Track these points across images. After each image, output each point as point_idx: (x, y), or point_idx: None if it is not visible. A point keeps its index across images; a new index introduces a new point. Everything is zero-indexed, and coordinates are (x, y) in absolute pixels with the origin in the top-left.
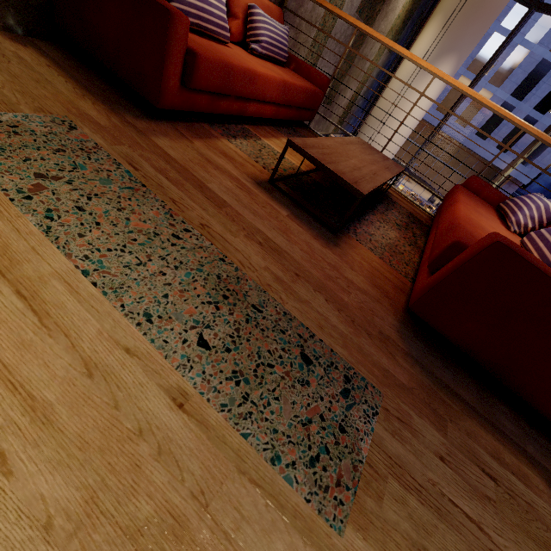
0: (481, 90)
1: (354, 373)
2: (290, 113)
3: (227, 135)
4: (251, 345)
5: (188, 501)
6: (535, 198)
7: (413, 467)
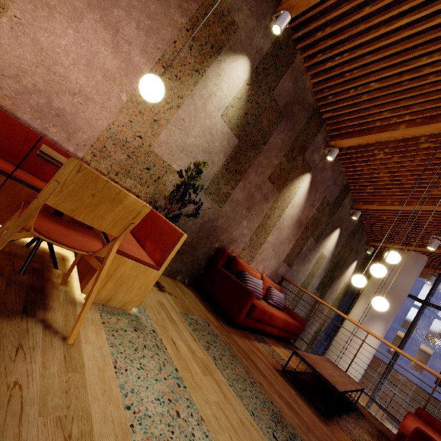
0: (421, 344)
1: None
2: (285, 334)
3: (256, 339)
4: None
5: None
6: None
7: None
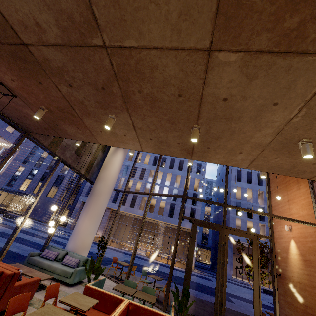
0: (162, 203)
1: None
2: None
3: None
4: None
5: None
6: None
7: None
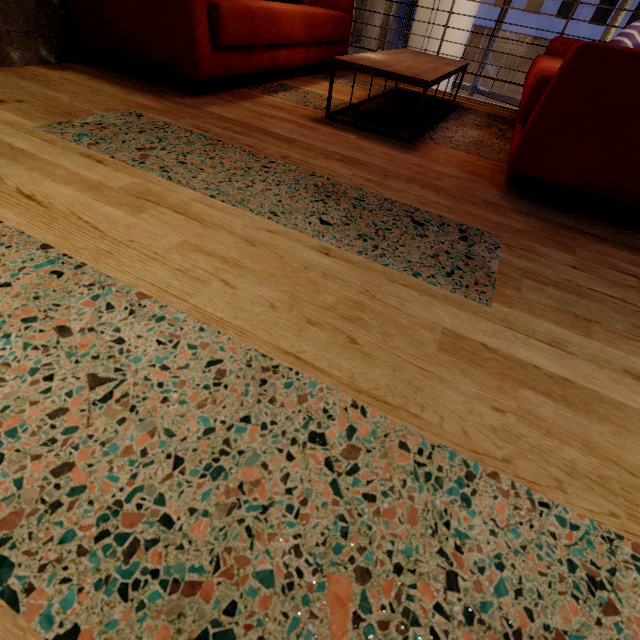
0: None
1: (467, 227)
2: (321, 52)
3: (268, 92)
4: (365, 220)
5: (359, 295)
6: (636, 23)
7: (545, 273)
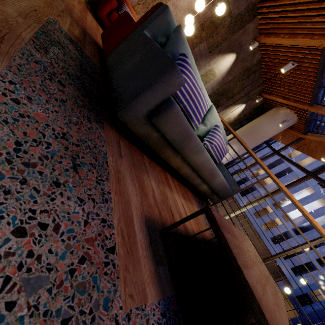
0: (278, 219)
1: None
2: None
3: None
4: None
5: None
6: None
7: None
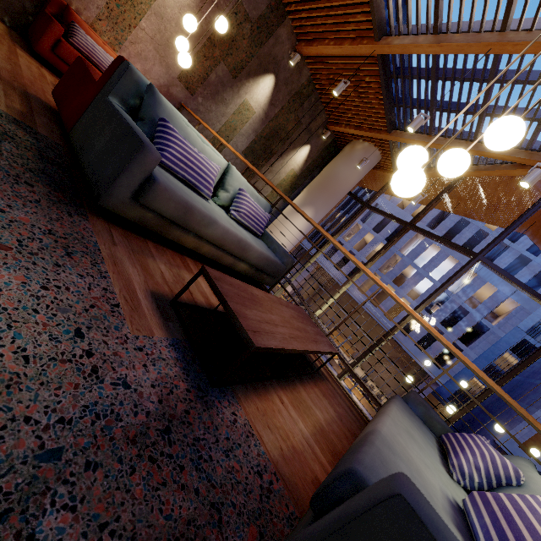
0: (404, 300)
1: None
2: None
3: None
4: None
5: None
6: None
7: None
